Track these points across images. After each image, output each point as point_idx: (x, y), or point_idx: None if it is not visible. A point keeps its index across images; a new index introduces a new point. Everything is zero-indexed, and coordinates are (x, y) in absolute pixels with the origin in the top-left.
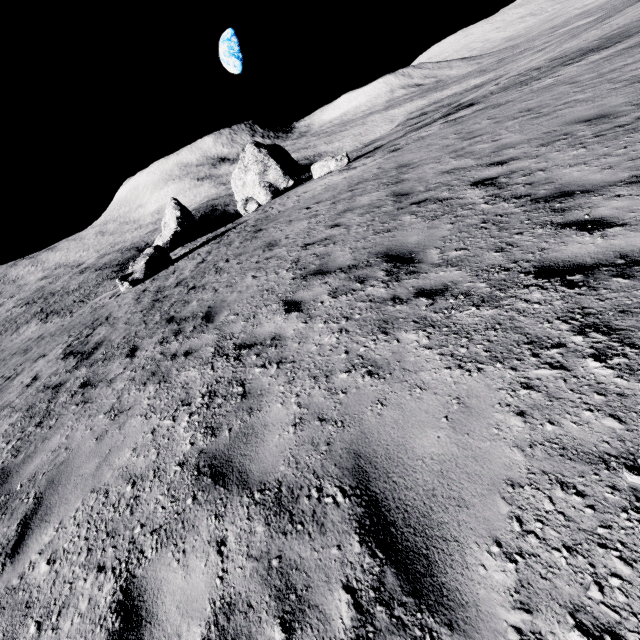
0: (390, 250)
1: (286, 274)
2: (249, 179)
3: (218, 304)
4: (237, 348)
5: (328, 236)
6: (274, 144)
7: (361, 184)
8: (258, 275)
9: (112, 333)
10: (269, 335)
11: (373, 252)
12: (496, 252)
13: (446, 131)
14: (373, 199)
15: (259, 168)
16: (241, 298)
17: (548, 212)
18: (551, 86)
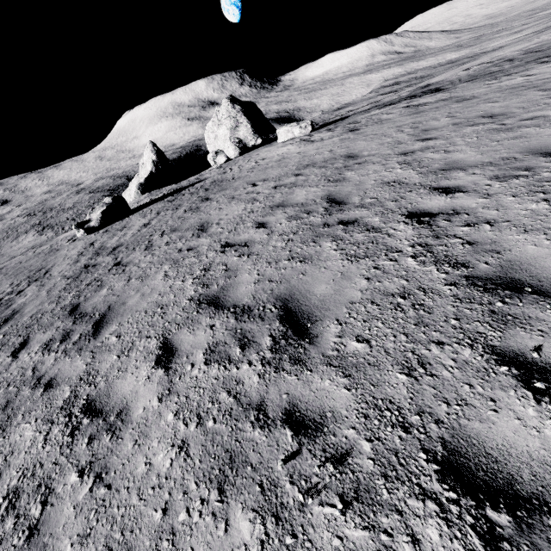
0: (292, 298)
1: (189, 287)
2: (221, 133)
3: (117, 306)
4: (84, 409)
5: (249, 240)
6: (248, 101)
7: (308, 169)
8: (169, 274)
9: (31, 302)
10: (120, 402)
11: (275, 293)
12: (402, 373)
13: (404, 120)
14: (309, 197)
15: (231, 123)
16: (137, 308)
17: (484, 314)
18: (521, 88)
